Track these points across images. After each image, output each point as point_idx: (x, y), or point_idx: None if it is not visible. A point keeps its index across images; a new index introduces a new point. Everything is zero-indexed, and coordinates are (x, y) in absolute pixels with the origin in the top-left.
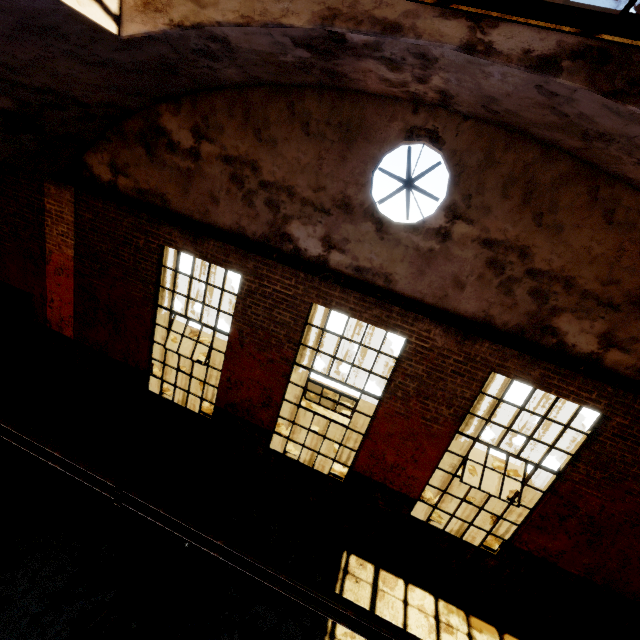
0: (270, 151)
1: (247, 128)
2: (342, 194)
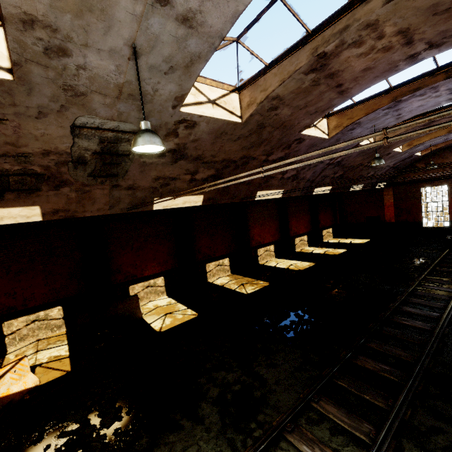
0: (447, 159)
1: (439, 158)
2: None
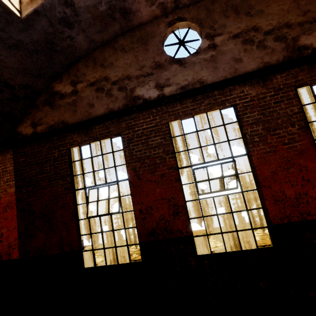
0: (111, 68)
1: (96, 67)
2: (154, 62)
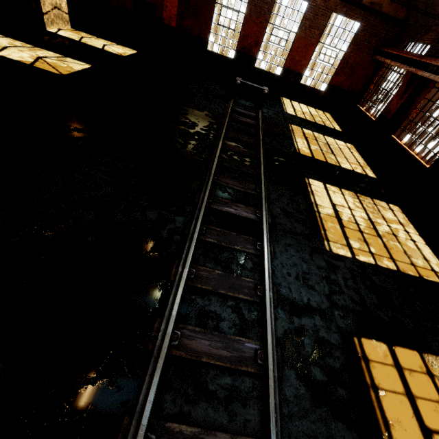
0: None
1: None
2: None
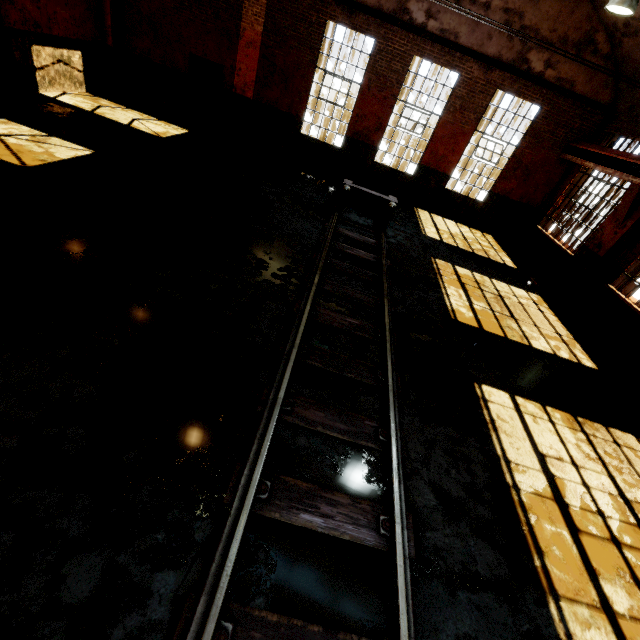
0: None
1: None
2: None
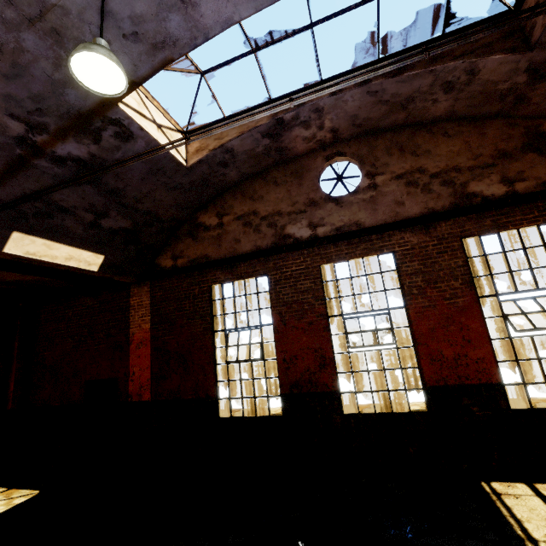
0: (261, 202)
1: (245, 199)
2: (308, 199)
